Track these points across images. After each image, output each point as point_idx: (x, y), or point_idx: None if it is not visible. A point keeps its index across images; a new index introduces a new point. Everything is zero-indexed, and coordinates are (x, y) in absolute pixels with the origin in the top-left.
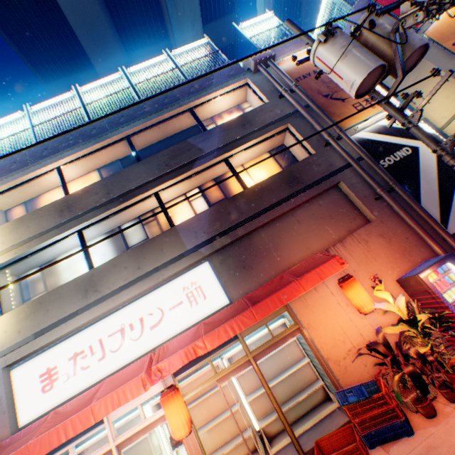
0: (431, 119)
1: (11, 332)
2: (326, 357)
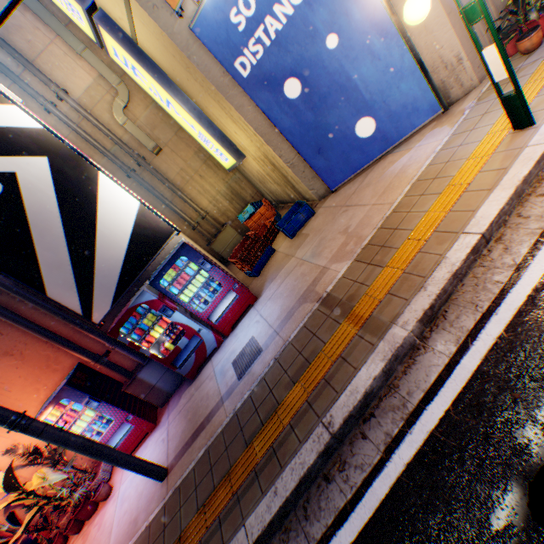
0: (111, 16)
1: None
2: None
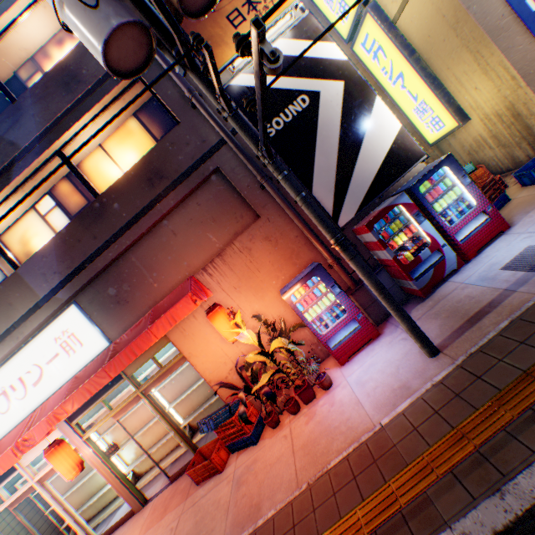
0: (381, 4)
1: None
2: (210, 380)
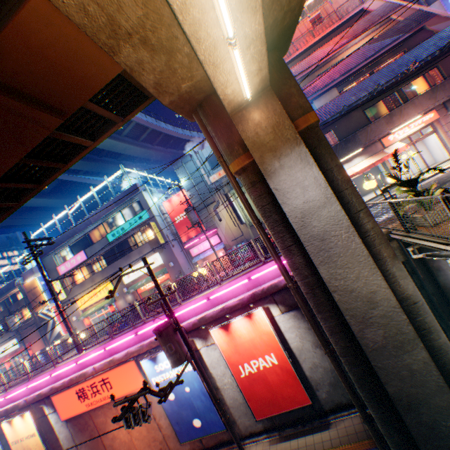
0: None
1: None
2: None
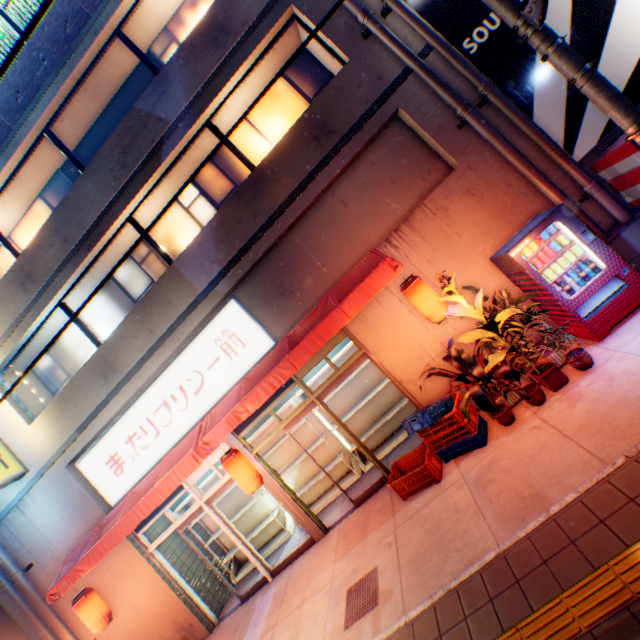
0: None
1: (54, 434)
2: (400, 379)
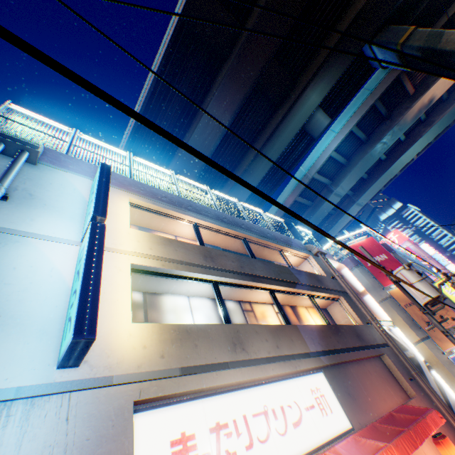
0: None
1: (151, 350)
2: None
